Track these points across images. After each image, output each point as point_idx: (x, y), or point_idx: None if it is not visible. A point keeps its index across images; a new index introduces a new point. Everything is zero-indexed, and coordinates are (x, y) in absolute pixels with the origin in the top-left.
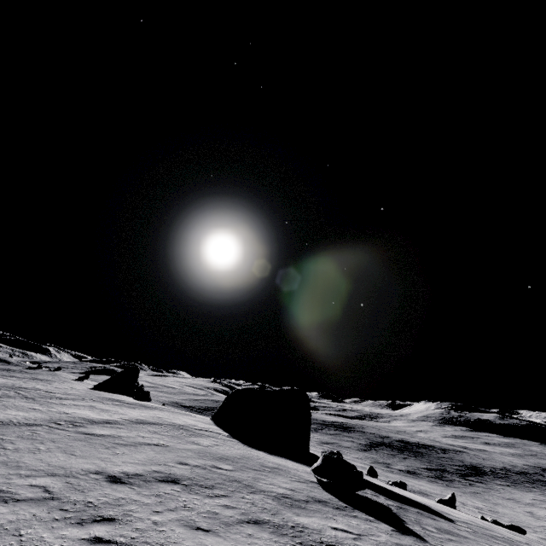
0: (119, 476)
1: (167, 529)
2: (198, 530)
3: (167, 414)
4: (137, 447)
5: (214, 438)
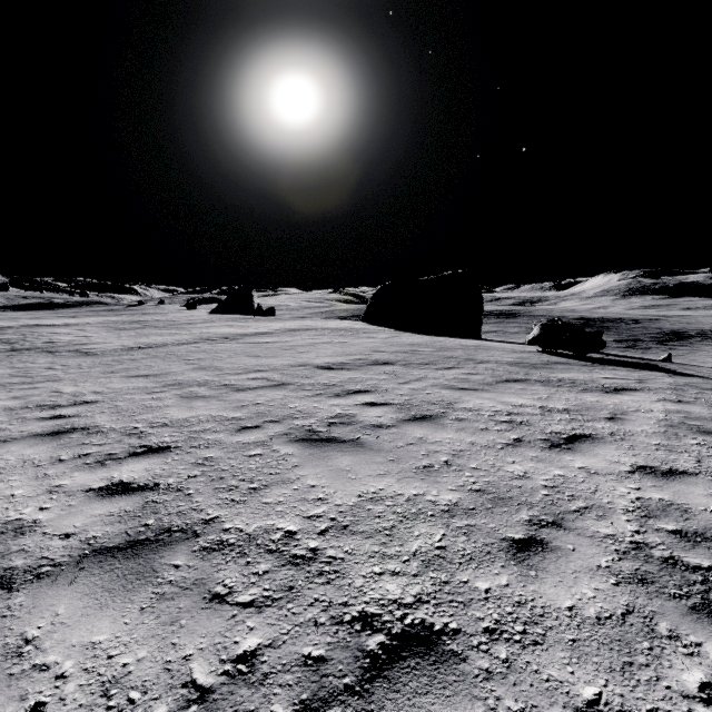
0: (326, 366)
1: (432, 392)
2: (464, 390)
3: (312, 322)
4: (315, 346)
5: (383, 333)
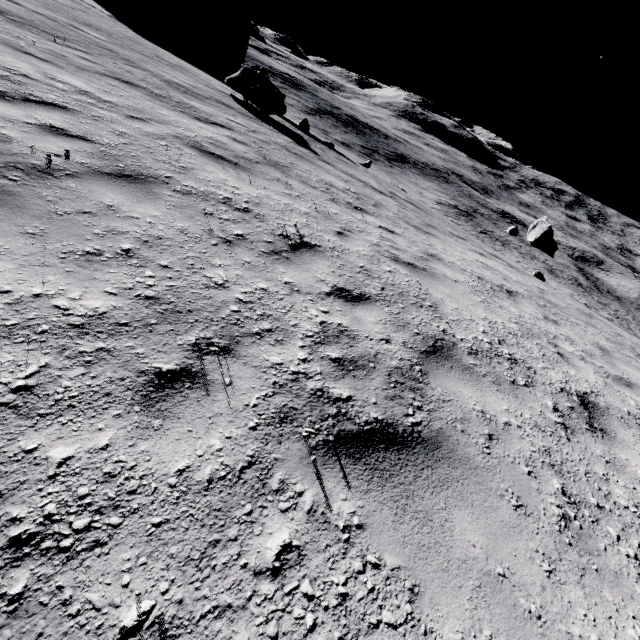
0: None
1: None
2: (27, 55)
3: None
4: None
5: (82, 6)
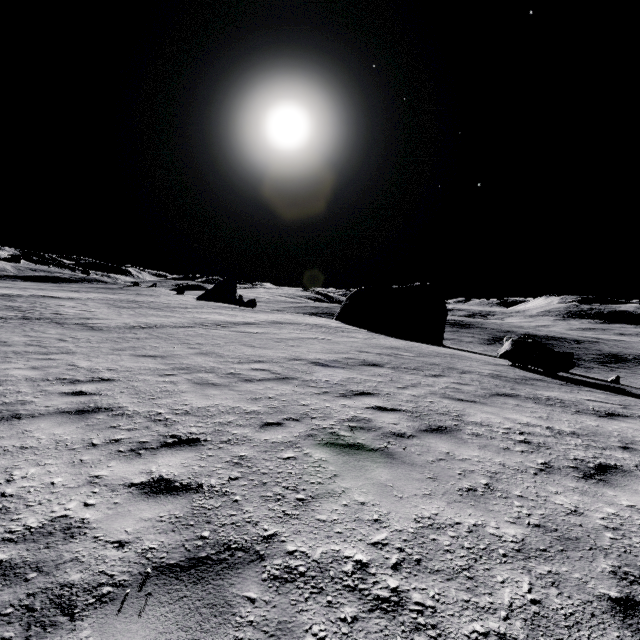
0: (320, 362)
1: (433, 400)
2: (463, 401)
3: (292, 316)
4: (303, 341)
5: (360, 333)
